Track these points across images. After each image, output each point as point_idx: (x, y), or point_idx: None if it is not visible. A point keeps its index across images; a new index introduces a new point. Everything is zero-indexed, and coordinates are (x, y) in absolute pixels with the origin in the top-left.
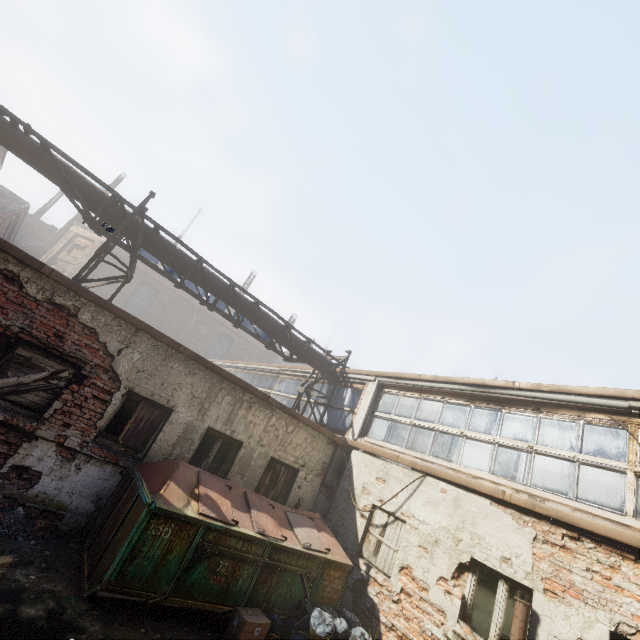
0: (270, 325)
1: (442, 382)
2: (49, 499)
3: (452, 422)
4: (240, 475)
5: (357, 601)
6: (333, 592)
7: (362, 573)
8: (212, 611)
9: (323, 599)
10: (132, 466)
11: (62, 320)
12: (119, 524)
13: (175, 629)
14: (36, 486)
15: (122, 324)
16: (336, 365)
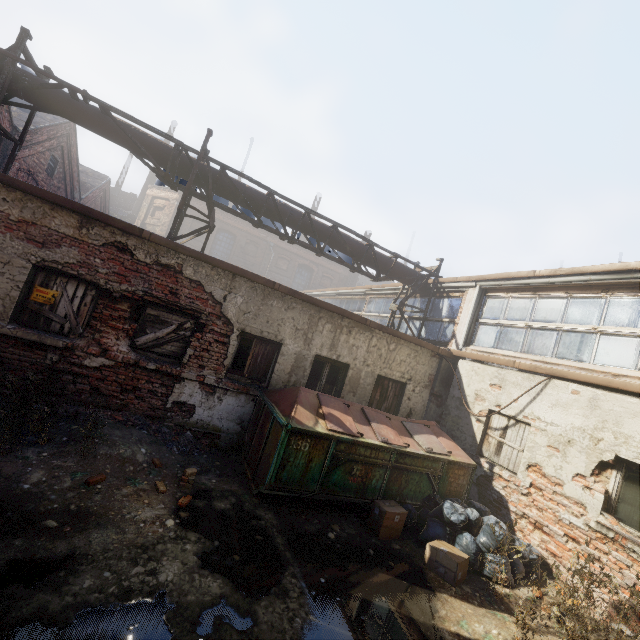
0: (352, 247)
1: (564, 275)
2: (206, 424)
3: (580, 319)
4: (352, 393)
5: (482, 493)
6: (459, 487)
7: (485, 470)
8: (353, 502)
9: (450, 493)
10: (261, 394)
11: (172, 278)
12: (265, 441)
13: (328, 516)
14: (194, 415)
15: (220, 272)
16: (428, 277)
